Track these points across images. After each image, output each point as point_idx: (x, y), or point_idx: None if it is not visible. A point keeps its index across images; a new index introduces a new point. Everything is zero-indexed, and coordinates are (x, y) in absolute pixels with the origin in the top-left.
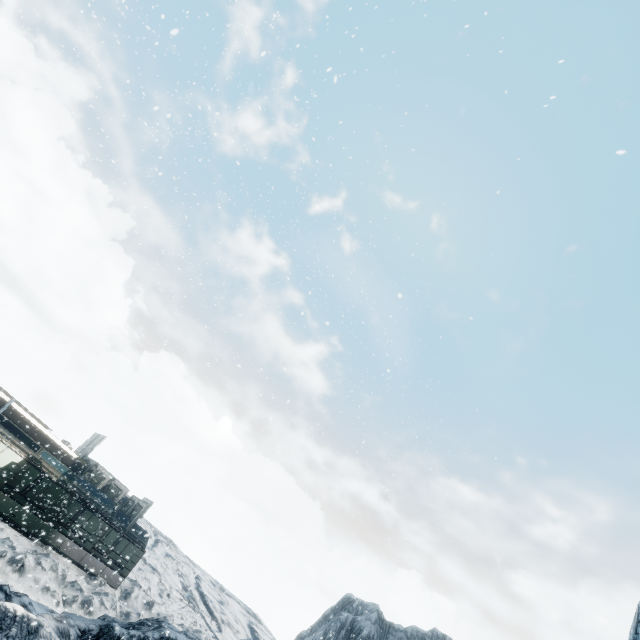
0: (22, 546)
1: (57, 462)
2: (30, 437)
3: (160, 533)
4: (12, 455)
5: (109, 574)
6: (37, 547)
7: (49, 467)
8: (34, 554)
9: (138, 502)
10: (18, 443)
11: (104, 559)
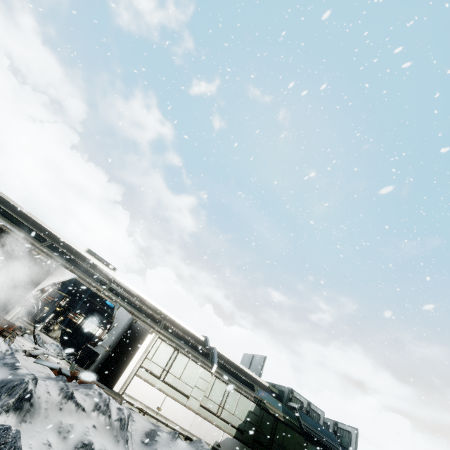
0: None
1: (271, 398)
2: (242, 376)
3: None
4: (245, 403)
5: None
6: None
7: (271, 407)
8: None
9: (334, 424)
10: (240, 386)
11: None
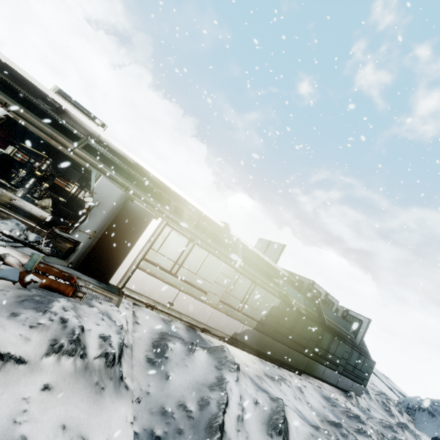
0: (322, 404)
1: (293, 291)
2: (266, 269)
3: None
4: (270, 299)
5: (355, 387)
6: (313, 386)
7: (294, 300)
8: (367, 436)
9: (344, 310)
10: (265, 281)
11: (351, 376)
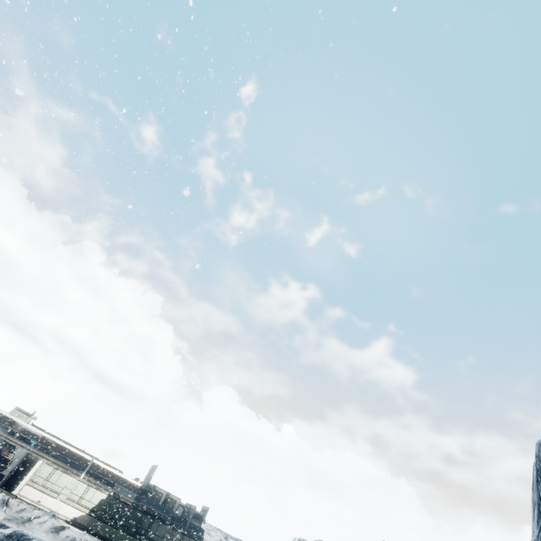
0: None
1: (129, 492)
2: (108, 479)
3: (230, 536)
4: (100, 494)
5: None
6: None
7: (124, 496)
8: None
9: (190, 507)
10: (102, 485)
11: None
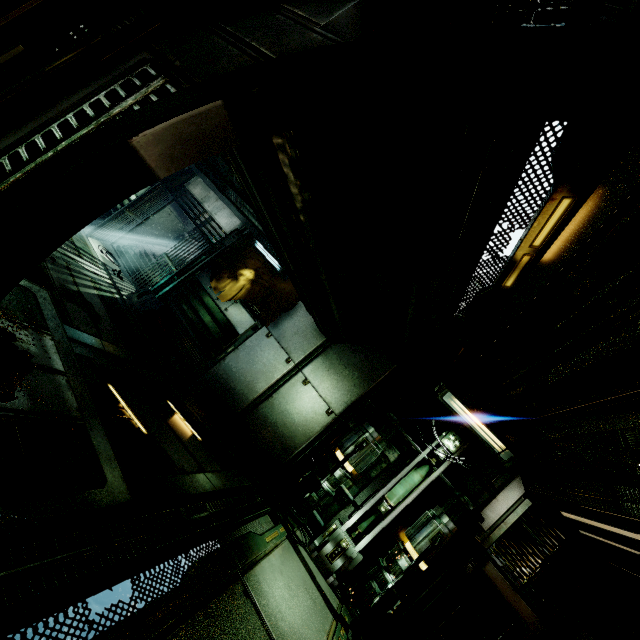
0: None
1: None
2: None
3: None
4: None
5: None
6: None
7: None
8: None
9: None
10: None
11: None
